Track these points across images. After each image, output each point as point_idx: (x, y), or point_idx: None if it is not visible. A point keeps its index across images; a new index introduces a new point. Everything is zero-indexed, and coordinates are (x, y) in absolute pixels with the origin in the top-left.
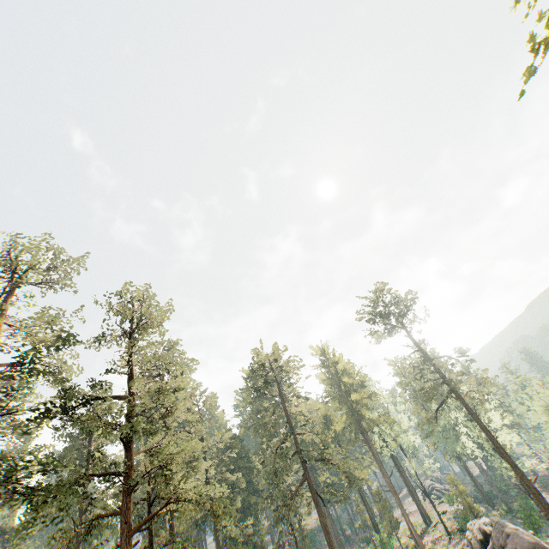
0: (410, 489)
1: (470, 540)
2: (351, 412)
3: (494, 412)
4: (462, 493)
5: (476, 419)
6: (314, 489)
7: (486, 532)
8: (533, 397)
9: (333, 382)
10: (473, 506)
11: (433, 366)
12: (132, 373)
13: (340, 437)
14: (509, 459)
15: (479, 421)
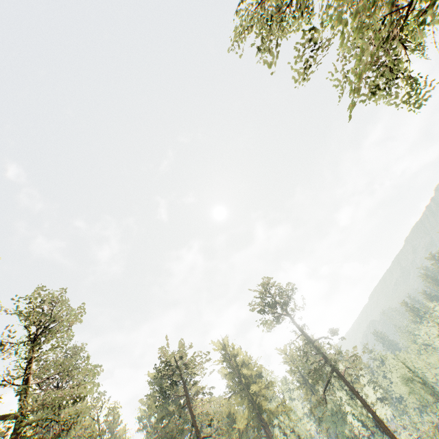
0: None
1: None
2: (252, 405)
3: (368, 387)
4: None
5: (356, 394)
6: None
7: None
8: (392, 370)
9: (234, 375)
10: None
11: (315, 348)
12: (25, 383)
13: (243, 435)
14: (390, 431)
15: (359, 397)
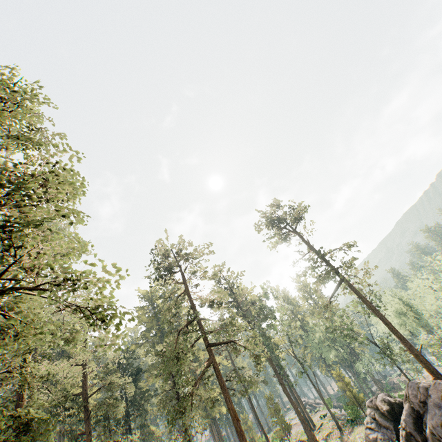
0: (295, 396)
1: (374, 417)
2: (246, 318)
3: None
4: (348, 385)
5: (366, 301)
6: (220, 373)
7: (391, 402)
8: (387, 304)
9: (230, 291)
10: (358, 396)
11: (325, 261)
12: None
13: None
14: (398, 332)
15: (368, 303)
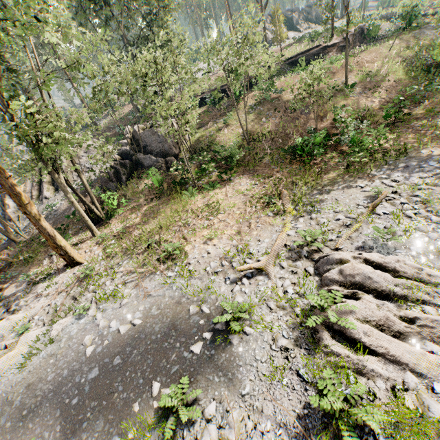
0: None
1: None
2: None
3: None
4: None
5: None
6: None
7: None
8: None
9: None
10: None
11: None
12: None
13: None
14: None
15: None
